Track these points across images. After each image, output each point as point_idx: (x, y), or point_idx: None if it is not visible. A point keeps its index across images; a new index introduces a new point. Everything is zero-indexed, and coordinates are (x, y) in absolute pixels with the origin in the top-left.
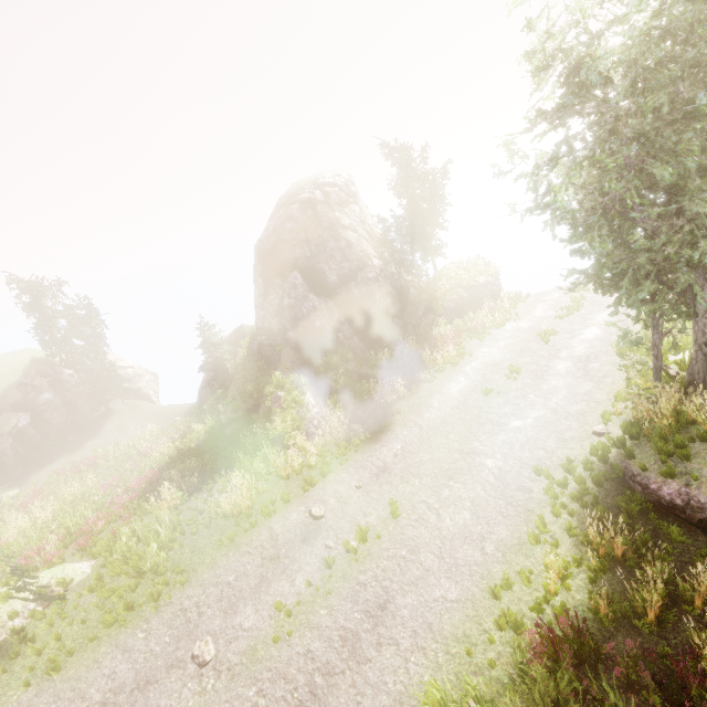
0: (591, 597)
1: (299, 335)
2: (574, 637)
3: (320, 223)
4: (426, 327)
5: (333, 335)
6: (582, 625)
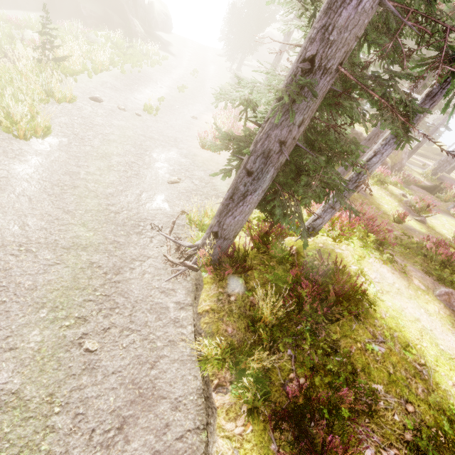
0: None
1: None
2: None
3: None
4: (154, 24)
5: None
6: None
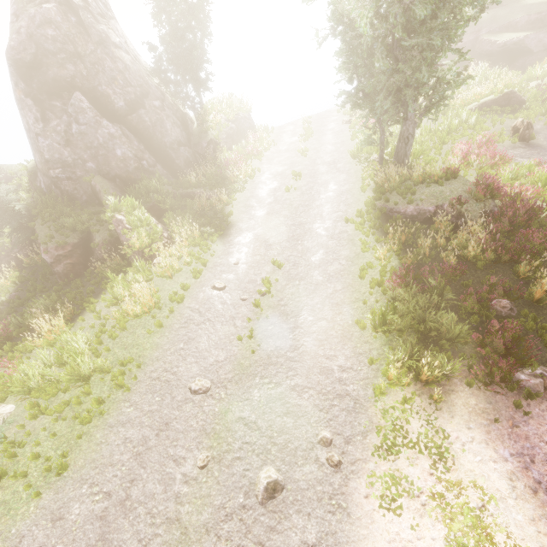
0: (401, 260)
1: (101, 165)
2: (407, 274)
3: (90, 35)
4: (212, 154)
5: (137, 163)
6: (412, 266)
